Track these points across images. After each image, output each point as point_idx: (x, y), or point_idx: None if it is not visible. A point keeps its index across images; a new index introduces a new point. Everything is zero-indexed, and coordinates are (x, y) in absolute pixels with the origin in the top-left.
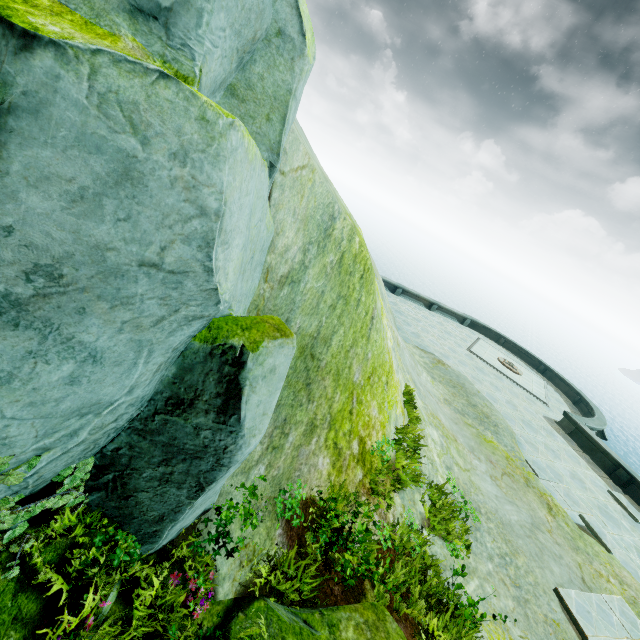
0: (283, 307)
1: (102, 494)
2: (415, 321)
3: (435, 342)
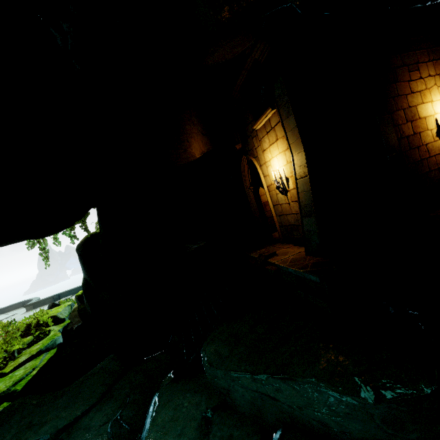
0: None
1: None
2: None
3: None
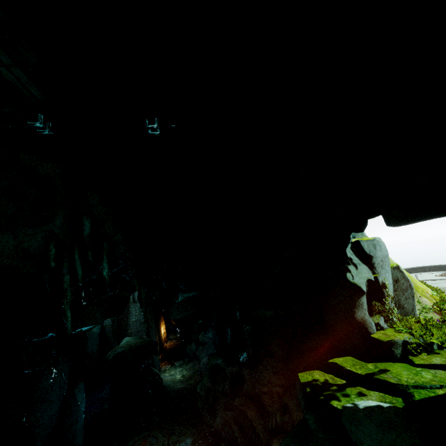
0: None
1: (399, 310)
2: None
3: None
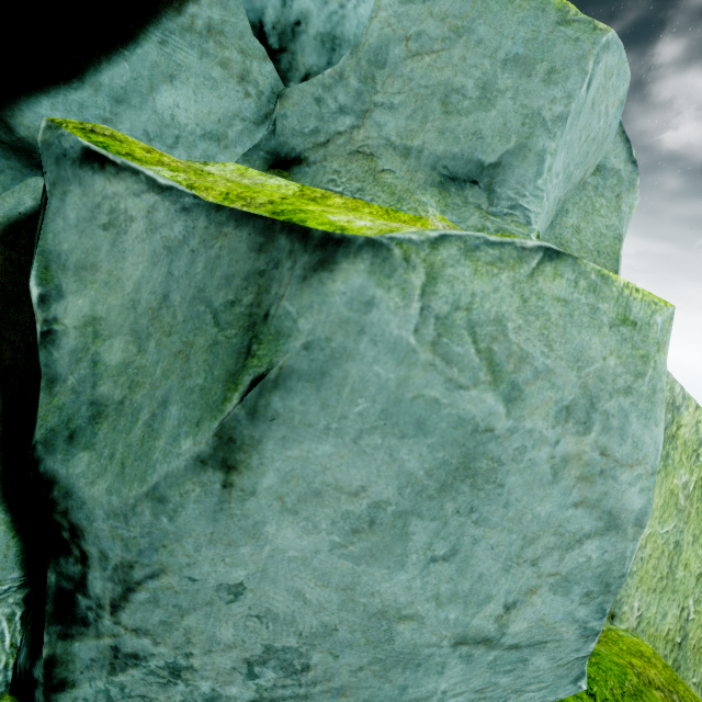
0: None
1: None
2: None
3: None
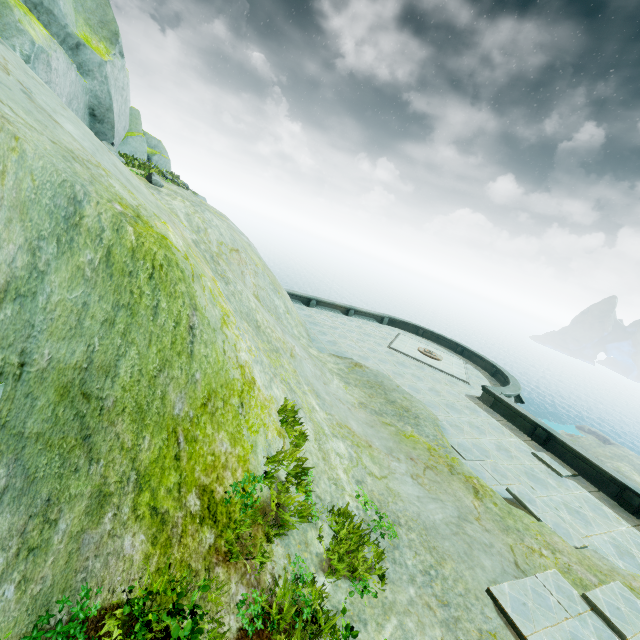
0: (10, 335)
1: None
2: (332, 329)
3: (353, 346)
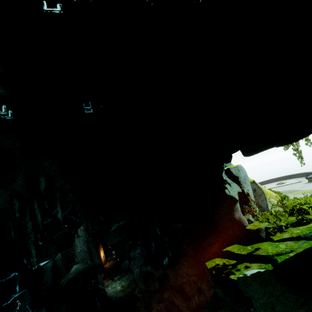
0: None
1: (259, 209)
2: None
3: None
